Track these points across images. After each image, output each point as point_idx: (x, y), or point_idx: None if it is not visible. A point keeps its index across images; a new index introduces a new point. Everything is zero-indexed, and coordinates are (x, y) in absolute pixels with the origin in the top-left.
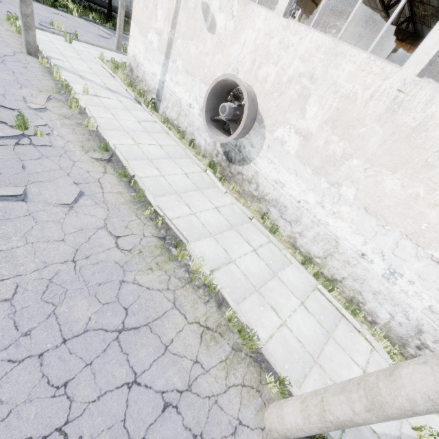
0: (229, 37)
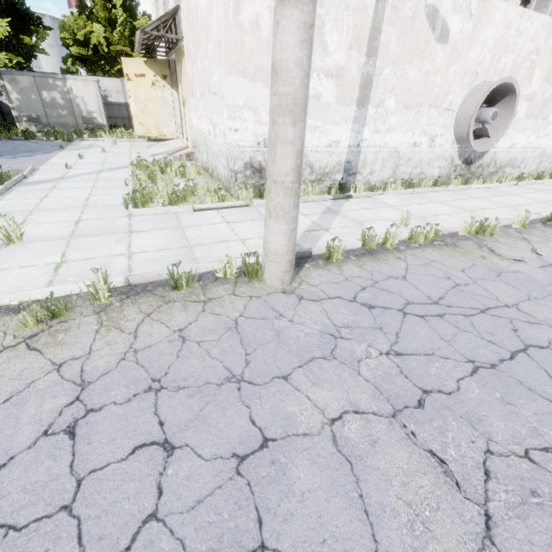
0: (467, 41)
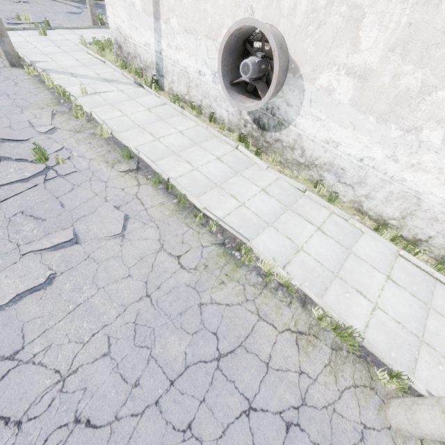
0: None
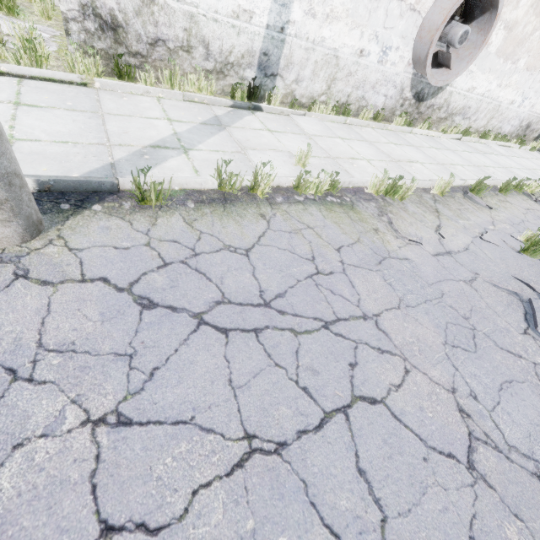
0: None
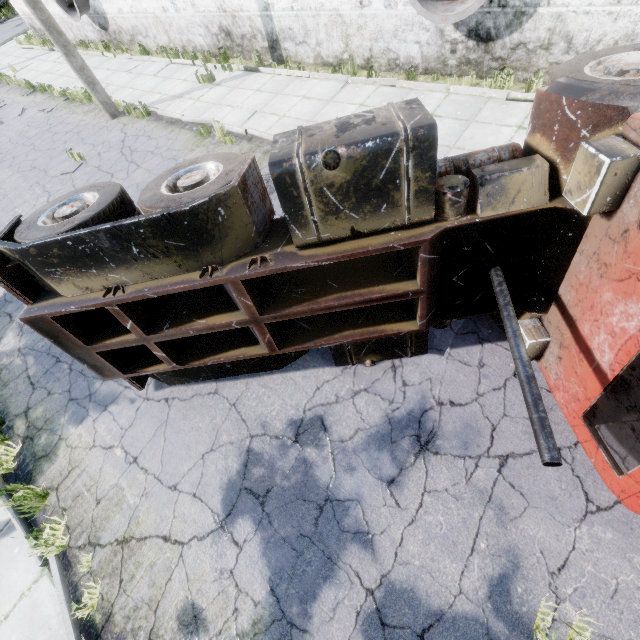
0: None
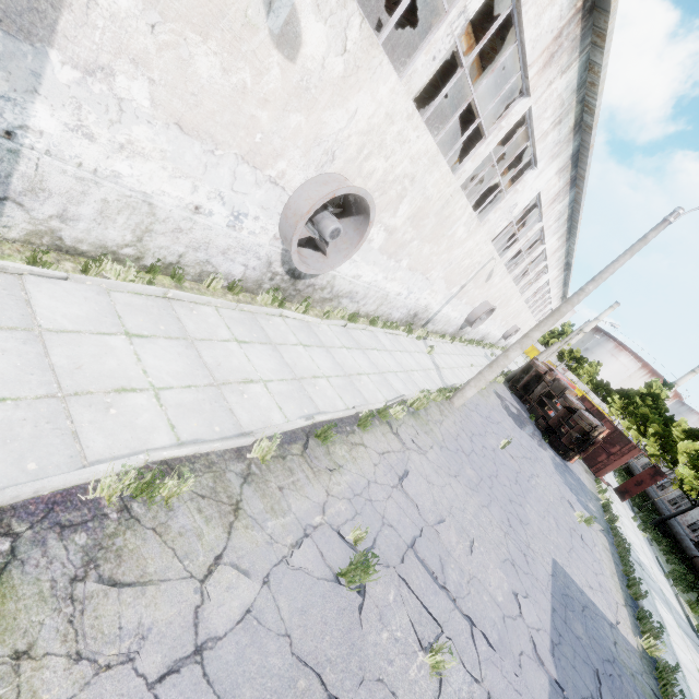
0: (329, 89)
